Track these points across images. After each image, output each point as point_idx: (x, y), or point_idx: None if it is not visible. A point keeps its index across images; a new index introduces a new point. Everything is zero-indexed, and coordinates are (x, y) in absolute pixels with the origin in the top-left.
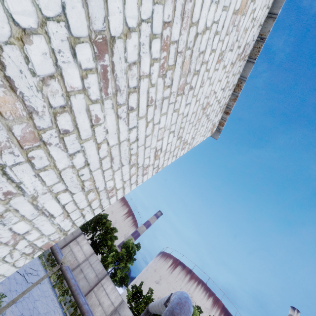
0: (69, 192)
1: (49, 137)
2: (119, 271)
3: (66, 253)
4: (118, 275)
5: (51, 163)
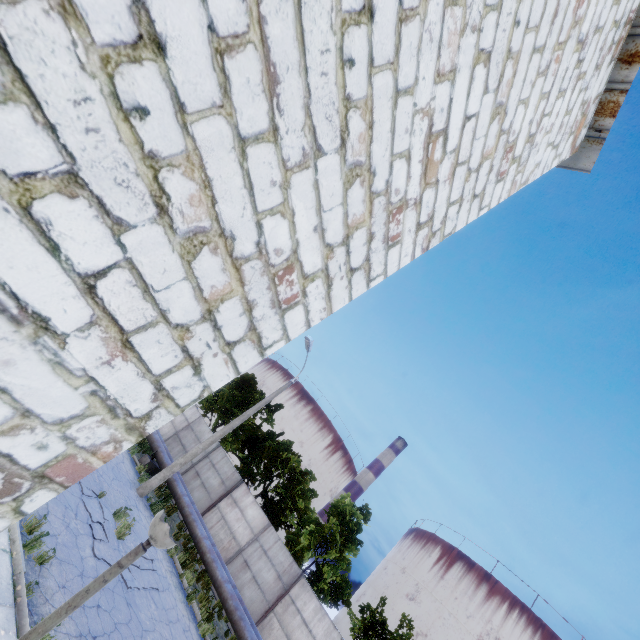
0: (96, 204)
1: None
2: (328, 570)
3: (213, 523)
4: (326, 579)
5: None
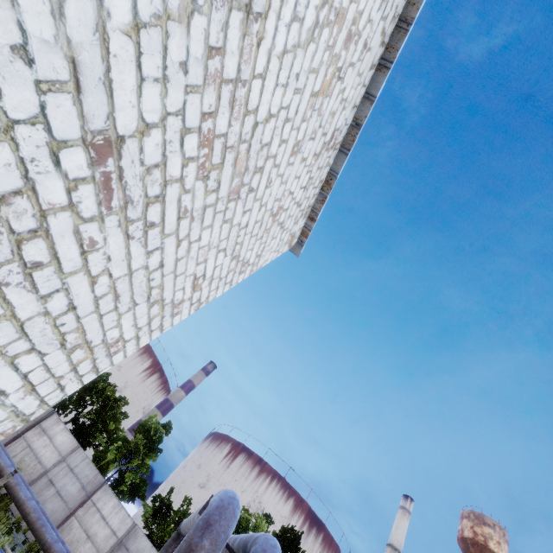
0: (38, 352)
1: (6, 274)
2: (130, 475)
3: (17, 452)
4: (127, 482)
5: (6, 311)
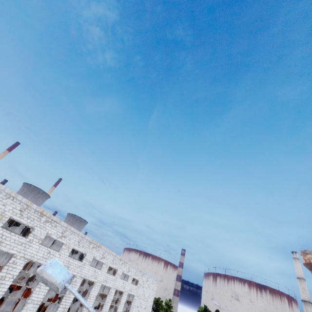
0: None
1: None
2: None
3: None
4: None
5: None
